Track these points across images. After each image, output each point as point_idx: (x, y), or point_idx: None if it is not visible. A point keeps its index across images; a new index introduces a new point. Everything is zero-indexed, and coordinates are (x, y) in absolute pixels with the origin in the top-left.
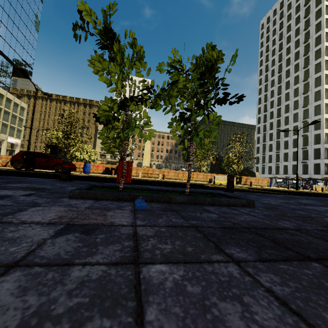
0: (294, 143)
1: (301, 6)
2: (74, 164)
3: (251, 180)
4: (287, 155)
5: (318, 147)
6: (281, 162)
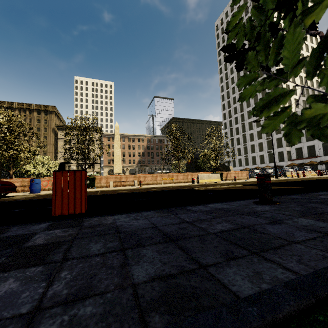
0: (259, 135)
1: (249, 8)
2: (11, 183)
3: (231, 174)
4: (253, 146)
5: (279, 136)
6: (249, 153)
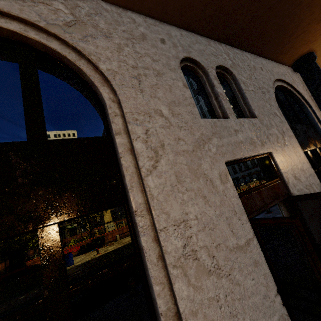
0: None
1: None
2: None
3: None
4: None
5: None
6: None
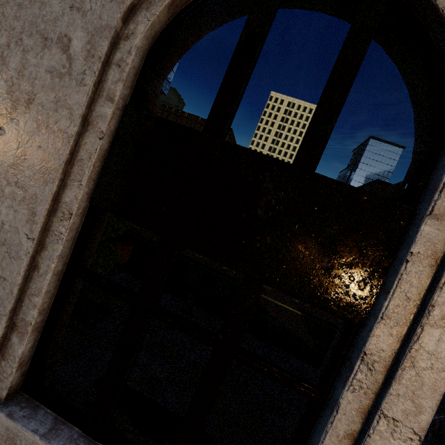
0: None
1: None
2: None
3: None
4: None
5: None
6: None
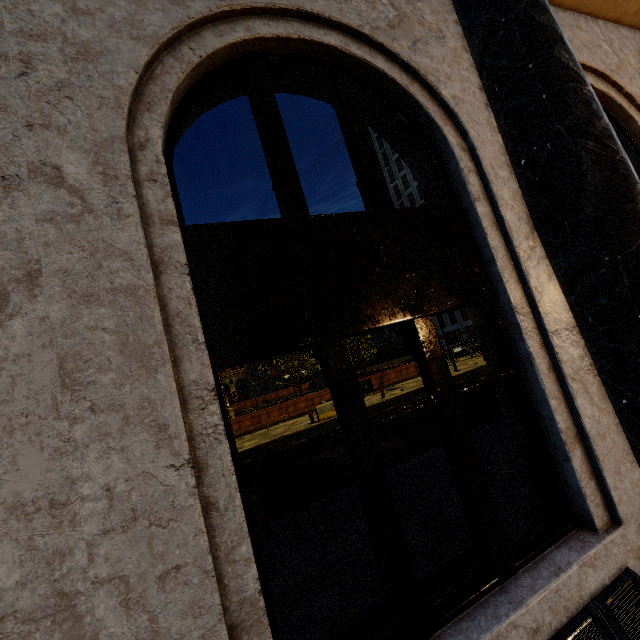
0: None
1: None
2: None
3: (389, 375)
4: None
5: None
6: None
